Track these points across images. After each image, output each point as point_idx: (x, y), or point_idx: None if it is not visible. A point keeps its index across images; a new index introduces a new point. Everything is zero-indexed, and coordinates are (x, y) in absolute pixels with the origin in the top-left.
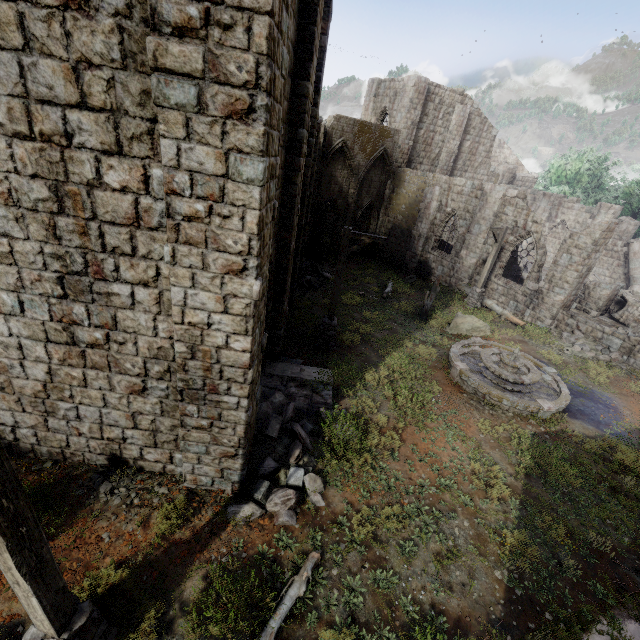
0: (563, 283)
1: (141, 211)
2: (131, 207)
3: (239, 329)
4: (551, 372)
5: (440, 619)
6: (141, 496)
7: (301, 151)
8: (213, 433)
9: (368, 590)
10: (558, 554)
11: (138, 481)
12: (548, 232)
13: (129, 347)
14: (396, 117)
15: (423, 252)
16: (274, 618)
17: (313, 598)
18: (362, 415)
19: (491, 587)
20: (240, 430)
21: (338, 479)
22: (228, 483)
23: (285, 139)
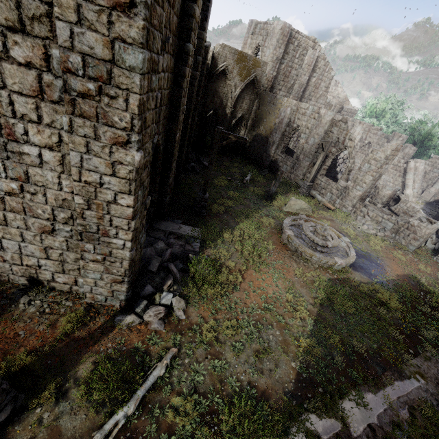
0: (362, 183)
1: (44, 85)
2: (35, 81)
3: (124, 189)
4: (346, 241)
5: (252, 391)
6: (51, 307)
7: (187, 61)
8: (105, 265)
9: (208, 372)
10: (332, 353)
11: (50, 296)
12: (359, 149)
13: (39, 197)
14: (266, 52)
15: (275, 154)
16: (140, 389)
17: (170, 377)
18: (218, 260)
19: (288, 372)
20: (125, 264)
21: (196, 301)
22: (117, 300)
23: (175, 49)
